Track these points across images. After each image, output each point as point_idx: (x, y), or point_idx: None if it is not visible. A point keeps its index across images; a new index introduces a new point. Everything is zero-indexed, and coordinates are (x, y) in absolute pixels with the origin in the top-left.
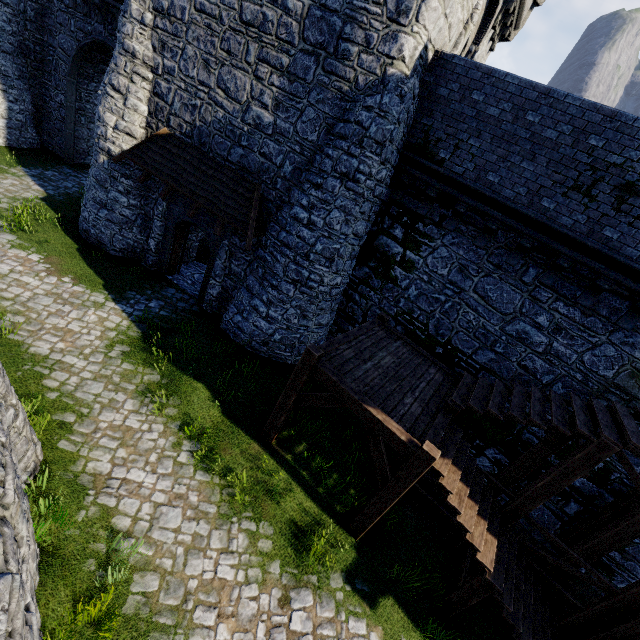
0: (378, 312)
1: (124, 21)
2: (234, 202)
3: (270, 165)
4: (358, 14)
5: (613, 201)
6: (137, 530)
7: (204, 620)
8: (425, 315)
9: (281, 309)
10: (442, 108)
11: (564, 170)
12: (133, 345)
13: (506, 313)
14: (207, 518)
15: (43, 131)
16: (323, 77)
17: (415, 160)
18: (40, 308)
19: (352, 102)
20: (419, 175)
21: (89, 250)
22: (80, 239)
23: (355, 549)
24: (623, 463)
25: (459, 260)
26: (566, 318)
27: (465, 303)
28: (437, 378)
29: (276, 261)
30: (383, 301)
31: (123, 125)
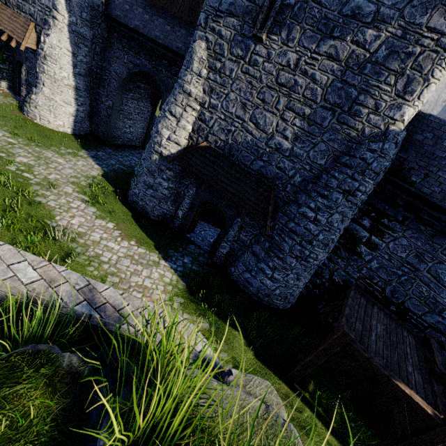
0: (343, 274)
1: (186, 73)
2: (255, 198)
3: (283, 175)
4: (371, 89)
5: None
6: None
7: None
8: (383, 282)
9: (283, 273)
10: (416, 148)
11: None
12: (184, 297)
13: None
14: None
15: (92, 122)
16: (336, 125)
17: (390, 179)
18: (124, 269)
19: (357, 144)
20: (391, 189)
21: (138, 216)
22: (131, 207)
23: None
24: None
25: (416, 249)
26: None
27: (419, 279)
28: (411, 341)
29: (283, 241)
30: (348, 267)
31: (174, 137)
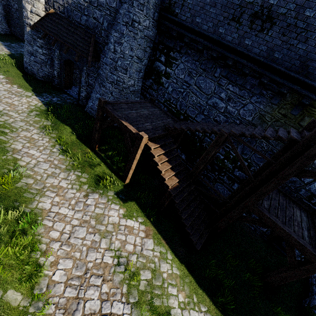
0: (156, 102)
1: None
2: (83, 44)
3: (98, 24)
4: None
5: (249, 24)
6: (28, 166)
7: (50, 195)
8: (175, 100)
9: (107, 97)
10: None
11: (228, 10)
12: (41, 112)
13: (208, 94)
14: (60, 169)
15: (11, 25)
16: None
17: (165, 16)
18: (1, 95)
19: None
20: (168, 24)
21: (28, 76)
22: (24, 72)
23: (123, 186)
24: (229, 141)
25: (188, 69)
26: (233, 93)
27: (191, 91)
28: (170, 122)
29: (103, 73)
30: (158, 96)
31: (34, 10)
